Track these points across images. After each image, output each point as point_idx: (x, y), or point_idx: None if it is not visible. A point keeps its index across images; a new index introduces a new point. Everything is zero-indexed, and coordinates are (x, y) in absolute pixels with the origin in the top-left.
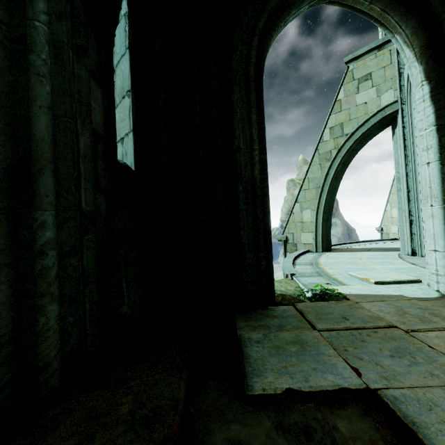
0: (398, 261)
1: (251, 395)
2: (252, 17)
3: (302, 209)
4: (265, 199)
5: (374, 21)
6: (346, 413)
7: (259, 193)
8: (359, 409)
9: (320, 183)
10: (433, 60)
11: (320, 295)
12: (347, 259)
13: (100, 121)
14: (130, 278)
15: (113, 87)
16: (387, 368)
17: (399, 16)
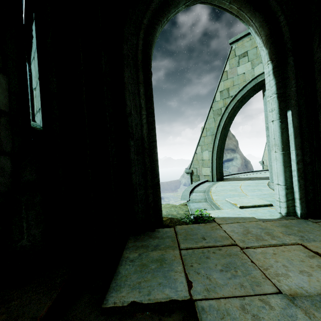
0: (265, 188)
1: (104, 308)
2: (139, 15)
3: (202, 150)
4: (153, 150)
5: (235, 16)
6: (170, 320)
7: (147, 147)
8: (181, 316)
9: (214, 132)
10: (274, 46)
11: (195, 219)
12: (231, 186)
13: (4, 100)
14: (31, 218)
15: (25, 72)
16: (213, 281)
17: (250, 13)
